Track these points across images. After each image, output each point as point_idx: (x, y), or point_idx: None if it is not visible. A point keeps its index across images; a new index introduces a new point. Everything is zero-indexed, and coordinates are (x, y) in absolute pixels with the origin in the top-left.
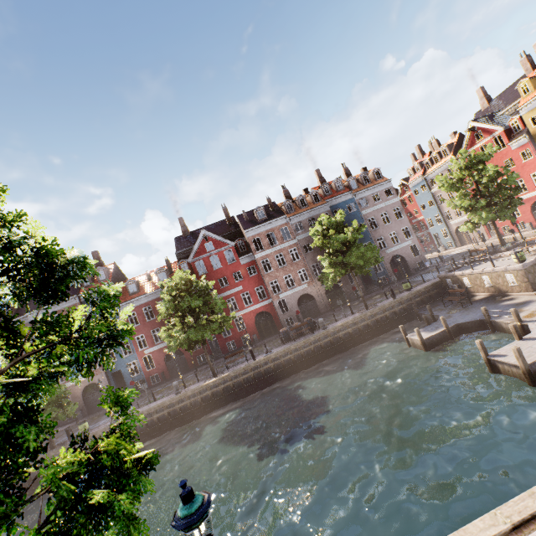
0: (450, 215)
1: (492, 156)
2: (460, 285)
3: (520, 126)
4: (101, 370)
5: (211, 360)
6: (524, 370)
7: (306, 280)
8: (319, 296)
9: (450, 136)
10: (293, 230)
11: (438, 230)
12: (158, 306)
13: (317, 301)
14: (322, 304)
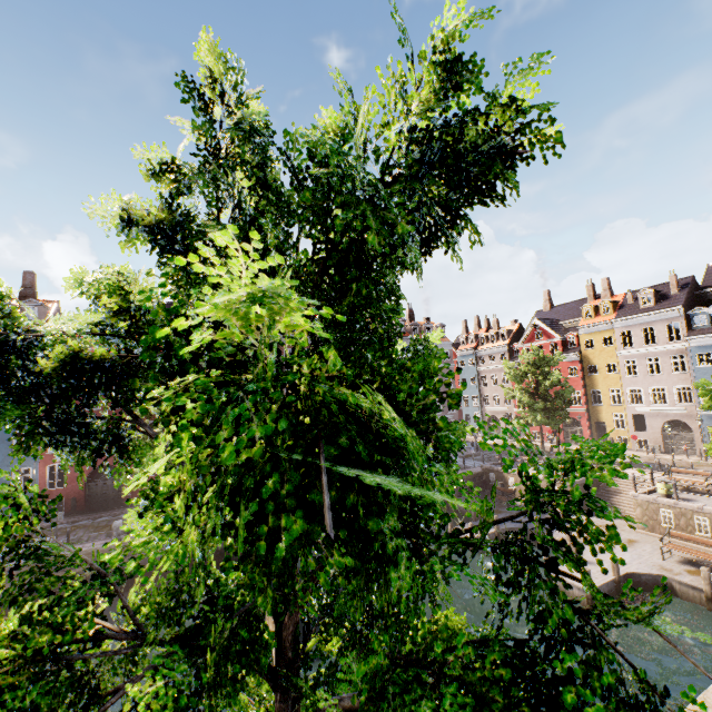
0: (487, 400)
1: (557, 363)
2: (503, 483)
3: (575, 343)
4: None
5: None
6: (589, 595)
7: None
8: None
9: (511, 323)
10: None
11: (471, 412)
12: None
13: None
14: None
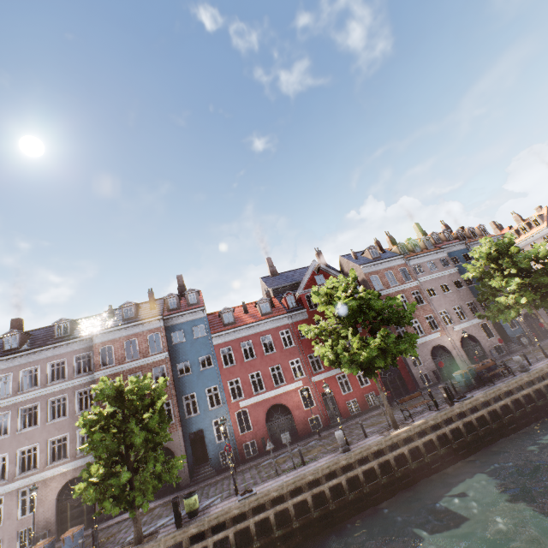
0: None
1: None
2: None
3: None
4: (177, 426)
5: (327, 426)
6: None
7: (436, 329)
8: (455, 349)
9: (536, 210)
10: (412, 272)
11: None
12: (338, 304)
13: (454, 356)
14: (461, 360)
